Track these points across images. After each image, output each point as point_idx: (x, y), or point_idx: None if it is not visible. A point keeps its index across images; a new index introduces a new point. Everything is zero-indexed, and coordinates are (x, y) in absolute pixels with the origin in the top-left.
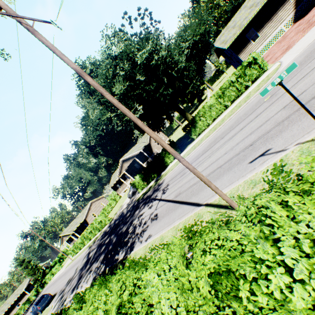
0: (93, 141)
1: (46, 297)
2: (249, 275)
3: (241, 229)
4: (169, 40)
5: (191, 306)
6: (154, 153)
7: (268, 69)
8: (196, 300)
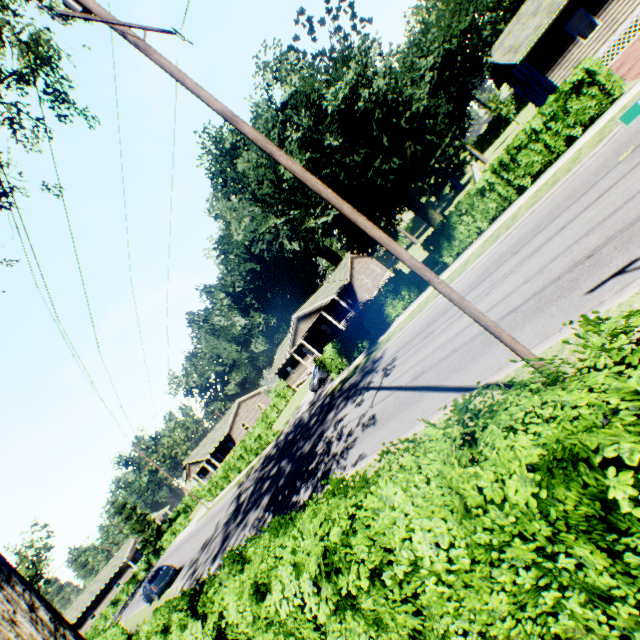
0: (240, 283)
1: (166, 570)
2: (632, 458)
3: (599, 381)
4: (390, 56)
5: (478, 552)
6: (361, 302)
7: (626, 93)
8: (492, 533)
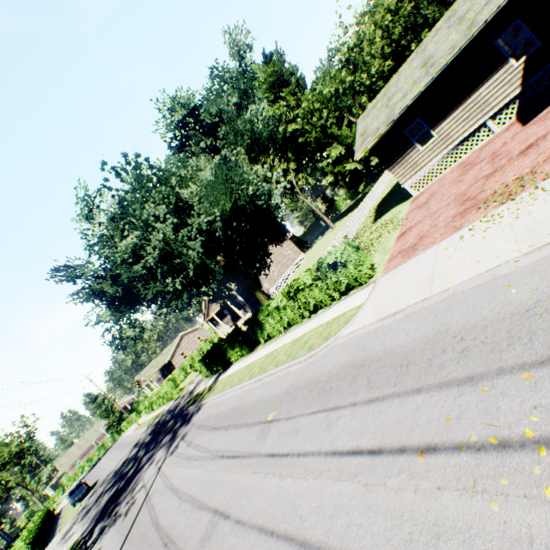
0: None
1: (81, 488)
2: None
3: None
4: (190, 198)
5: None
6: None
7: (364, 287)
8: None
